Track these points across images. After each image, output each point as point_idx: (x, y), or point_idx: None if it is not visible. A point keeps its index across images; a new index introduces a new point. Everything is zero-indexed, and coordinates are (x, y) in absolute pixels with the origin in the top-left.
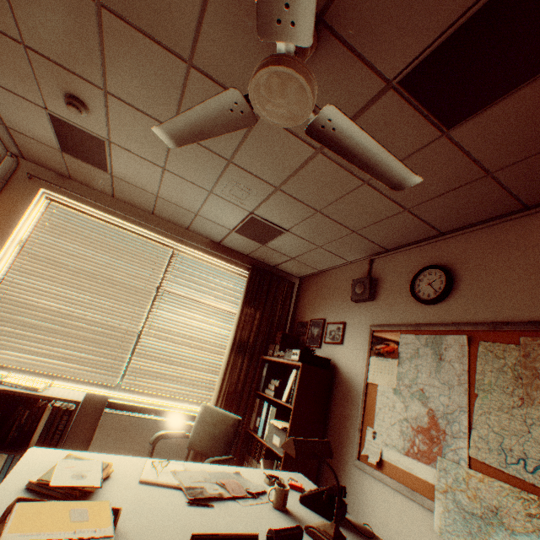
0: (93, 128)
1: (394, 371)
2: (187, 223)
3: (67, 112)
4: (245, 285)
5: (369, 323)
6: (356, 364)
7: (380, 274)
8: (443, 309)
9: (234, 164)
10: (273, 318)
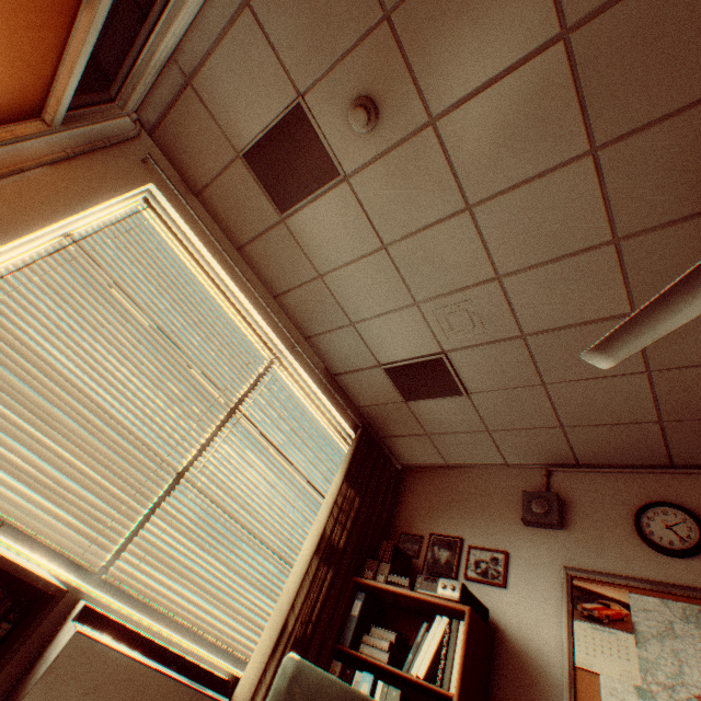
0: (343, 152)
1: (632, 654)
2: (319, 329)
3: (332, 116)
4: (351, 449)
5: (560, 563)
6: (541, 627)
7: (569, 494)
8: (700, 567)
9: (500, 283)
10: (372, 515)
